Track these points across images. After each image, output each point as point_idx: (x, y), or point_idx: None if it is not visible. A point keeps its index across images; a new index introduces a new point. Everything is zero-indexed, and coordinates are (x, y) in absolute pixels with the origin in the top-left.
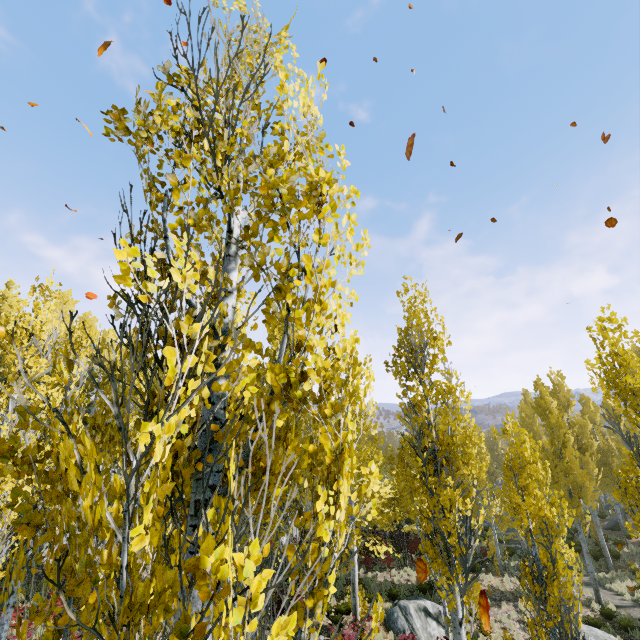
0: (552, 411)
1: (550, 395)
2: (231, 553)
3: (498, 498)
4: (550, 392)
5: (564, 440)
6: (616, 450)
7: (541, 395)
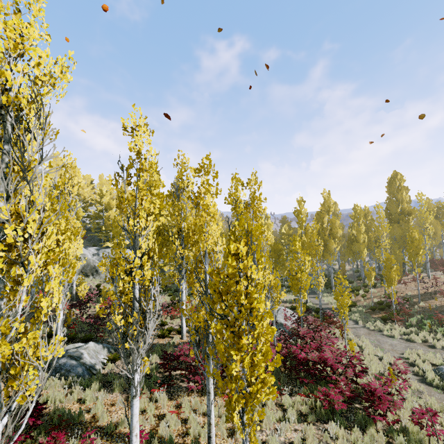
0: (301, 214)
1: (321, 205)
2: None
3: (267, 258)
4: (321, 204)
5: (305, 229)
6: (356, 235)
7: (299, 206)
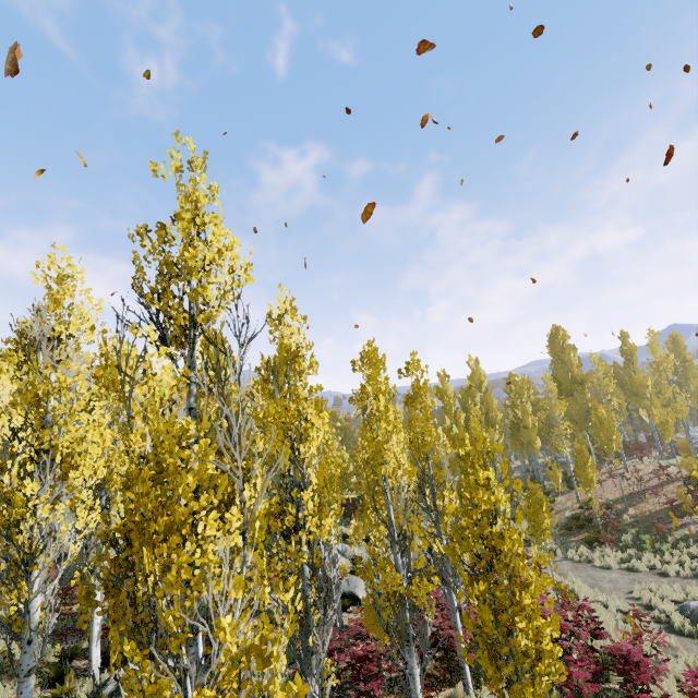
0: (447, 395)
1: (469, 379)
2: (29, 483)
3: None
4: (468, 376)
5: (456, 417)
6: (521, 418)
7: (442, 383)
